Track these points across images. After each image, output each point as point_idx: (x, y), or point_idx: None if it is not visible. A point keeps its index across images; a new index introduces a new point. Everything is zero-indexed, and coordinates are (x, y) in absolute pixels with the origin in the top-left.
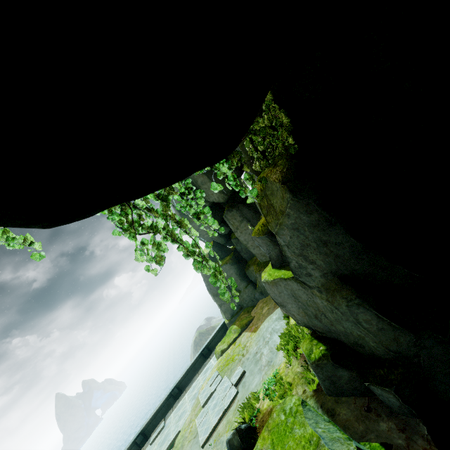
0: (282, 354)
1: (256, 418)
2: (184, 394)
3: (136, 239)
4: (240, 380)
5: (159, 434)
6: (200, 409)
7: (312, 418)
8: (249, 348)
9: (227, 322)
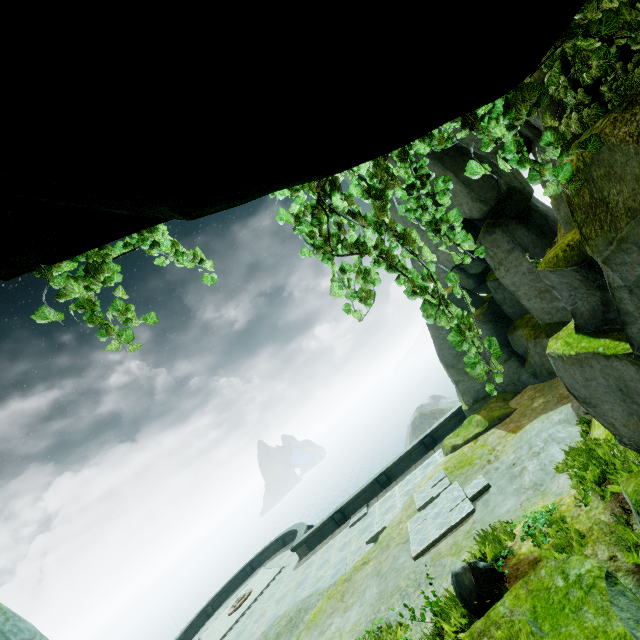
0: (565, 479)
1: (505, 561)
2: (394, 485)
3: (333, 263)
4: (479, 494)
5: (360, 519)
6: (414, 511)
7: (628, 610)
8: (500, 454)
9: (465, 408)
